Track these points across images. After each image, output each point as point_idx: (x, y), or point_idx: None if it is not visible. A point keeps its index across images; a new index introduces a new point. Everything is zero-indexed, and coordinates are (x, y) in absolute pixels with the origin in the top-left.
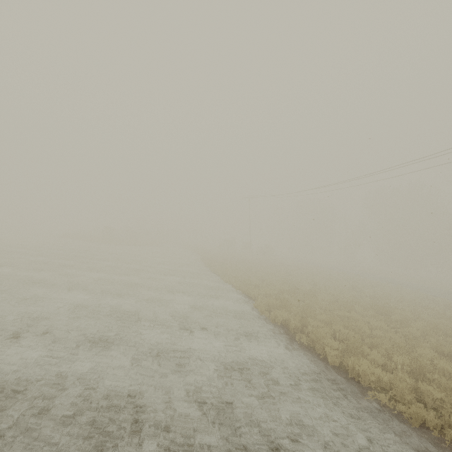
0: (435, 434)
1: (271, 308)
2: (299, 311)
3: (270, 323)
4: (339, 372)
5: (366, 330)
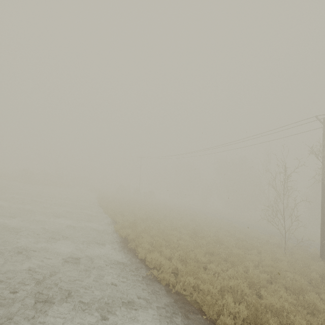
0: (171, 287)
1: (125, 228)
2: (141, 230)
3: (118, 236)
4: (142, 262)
5: (174, 240)
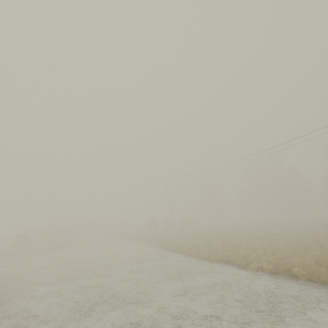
0: None
1: None
2: None
3: None
4: None
5: None
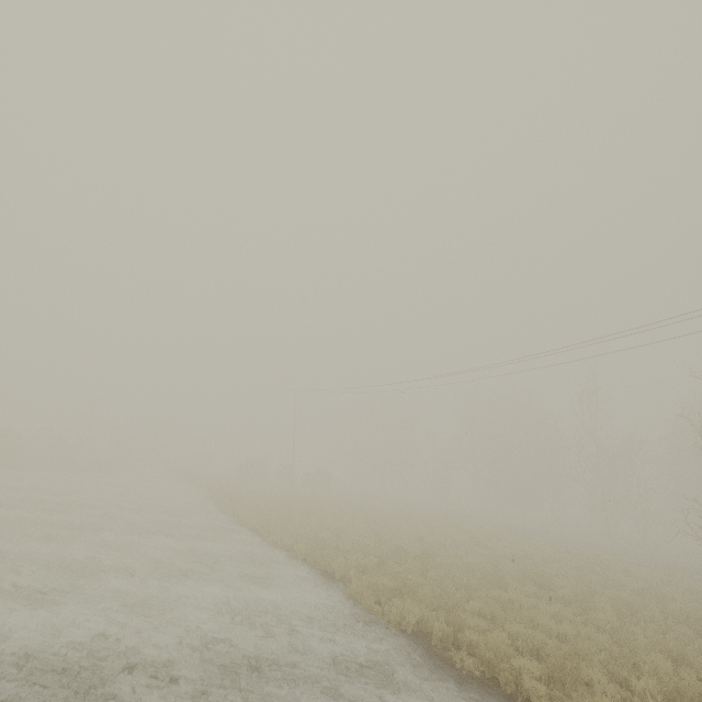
0: None
1: (381, 595)
2: (431, 597)
3: (391, 631)
4: None
5: (552, 627)
